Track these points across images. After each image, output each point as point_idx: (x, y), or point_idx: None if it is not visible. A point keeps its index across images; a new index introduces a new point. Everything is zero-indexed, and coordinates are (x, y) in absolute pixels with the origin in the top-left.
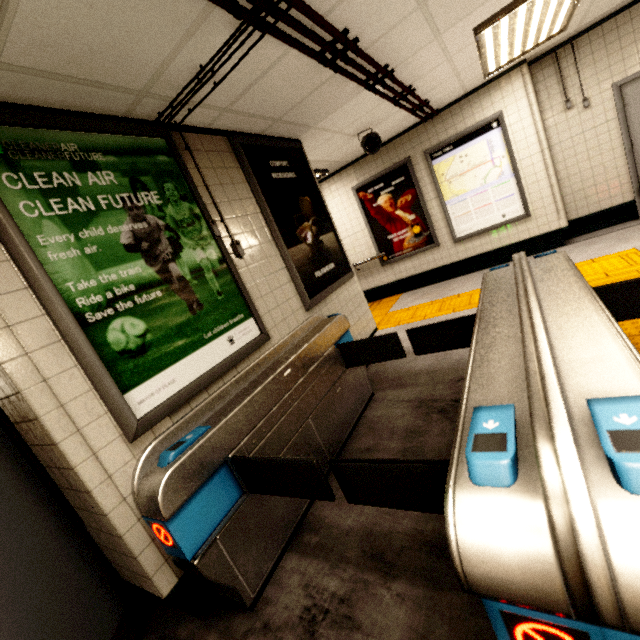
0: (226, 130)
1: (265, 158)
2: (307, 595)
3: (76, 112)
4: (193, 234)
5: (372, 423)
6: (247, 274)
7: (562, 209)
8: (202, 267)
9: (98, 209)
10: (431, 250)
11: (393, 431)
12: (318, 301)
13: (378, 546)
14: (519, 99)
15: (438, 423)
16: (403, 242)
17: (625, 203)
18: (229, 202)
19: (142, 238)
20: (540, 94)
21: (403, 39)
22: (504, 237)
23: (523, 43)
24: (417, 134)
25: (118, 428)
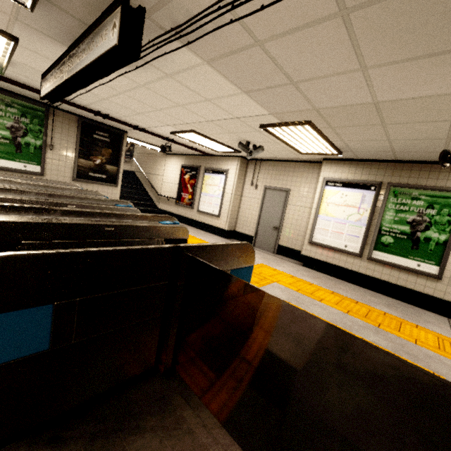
0: (80, 115)
1: (95, 129)
2: None
3: (18, 94)
4: (35, 135)
5: None
6: (51, 155)
7: (228, 222)
8: (31, 144)
9: (5, 116)
10: (190, 209)
11: None
12: (82, 181)
13: None
14: (234, 169)
15: None
16: (185, 199)
17: (251, 236)
18: (61, 134)
19: (14, 128)
20: (247, 173)
21: (134, 122)
22: (210, 220)
23: (219, 148)
24: (206, 159)
25: None
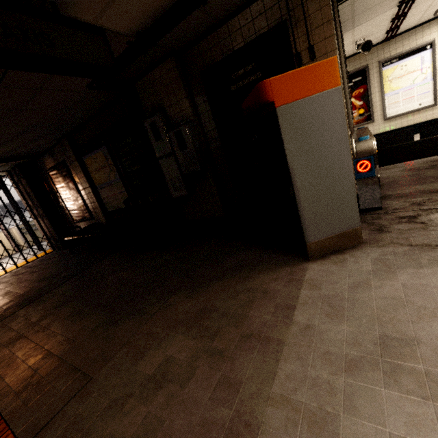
0: None
1: None
2: (407, 203)
3: None
4: None
5: (384, 178)
6: None
7: None
8: None
9: None
10: (367, 125)
11: (401, 176)
12: None
13: (432, 191)
14: None
15: (428, 171)
16: None
17: None
18: None
19: None
20: None
21: None
22: (417, 118)
23: None
24: (376, 50)
25: (347, 123)
